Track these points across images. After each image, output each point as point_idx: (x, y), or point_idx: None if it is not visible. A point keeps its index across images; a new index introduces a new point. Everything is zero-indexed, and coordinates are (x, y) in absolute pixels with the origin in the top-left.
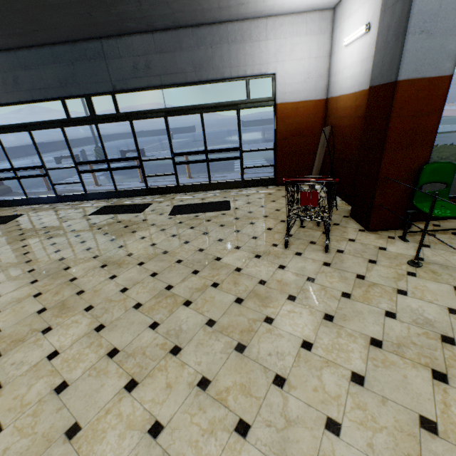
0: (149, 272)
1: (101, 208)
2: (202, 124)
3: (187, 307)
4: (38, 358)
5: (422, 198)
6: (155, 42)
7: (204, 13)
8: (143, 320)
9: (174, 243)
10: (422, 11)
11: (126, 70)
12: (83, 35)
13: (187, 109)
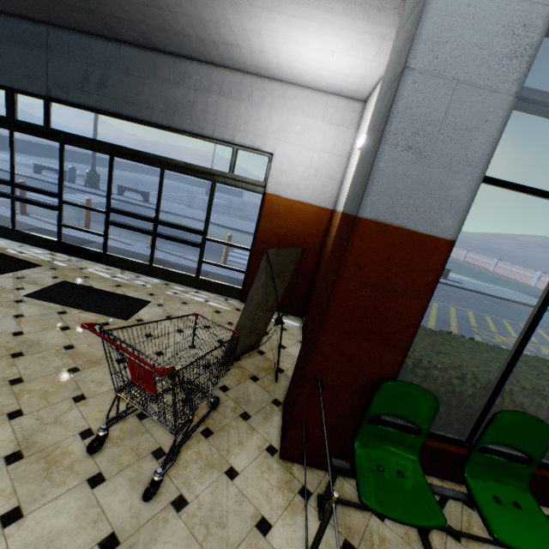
0: None
1: None
2: (160, 183)
3: None
4: None
5: (374, 437)
6: (122, 56)
7: (182, 40)
8: None
9: None
10: (414, 113)
11: (72, 76)
12: (17, 9)
13: (145, 156)
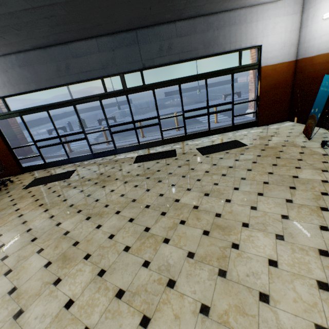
0: (253, 193)
1: (137, 157)
2: (206, 87)
3: (328, 212)
4: (262, 267)
5: None
6: (176, 29)
7: (223, 4)
8: (308, 226)
9: (240, 171)
10: None
11: (153, 51)
12: (126, 27)
13: (196, 77)
